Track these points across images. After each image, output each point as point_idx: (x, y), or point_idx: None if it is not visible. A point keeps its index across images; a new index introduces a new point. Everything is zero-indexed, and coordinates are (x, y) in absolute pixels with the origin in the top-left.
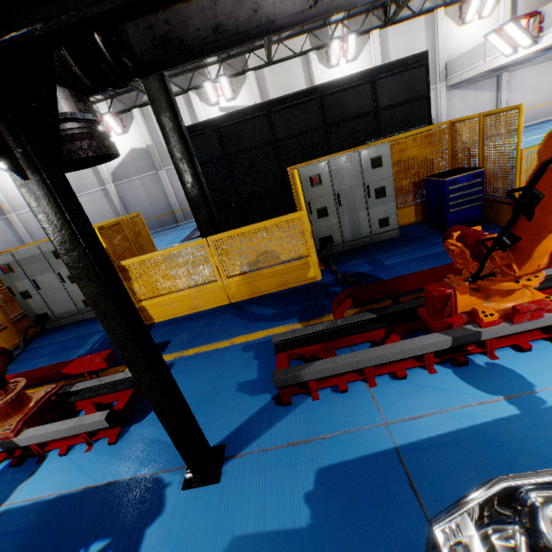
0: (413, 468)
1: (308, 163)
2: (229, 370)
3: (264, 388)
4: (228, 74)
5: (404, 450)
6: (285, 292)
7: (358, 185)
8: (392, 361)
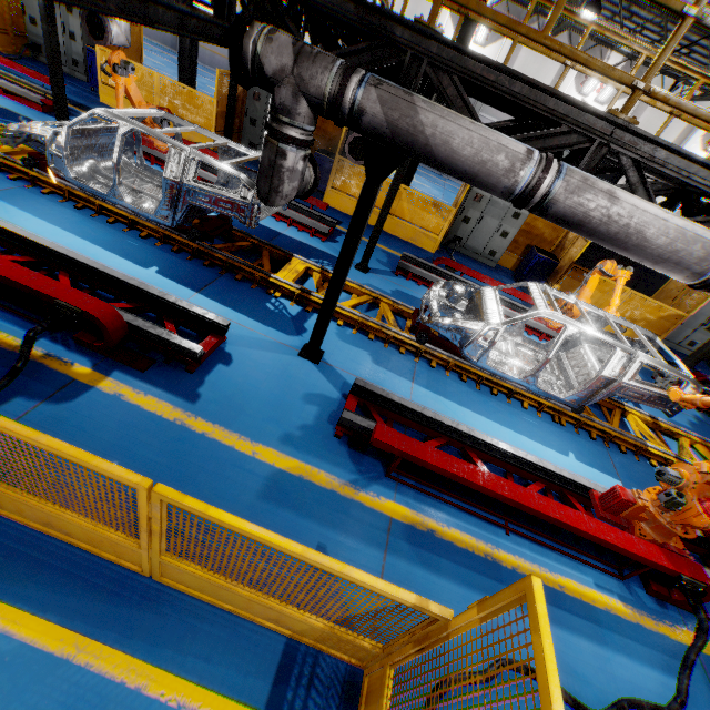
0: None
1: None
2: None
3: None
4: None
5: None
6: None
7: (705, 316)
8: None
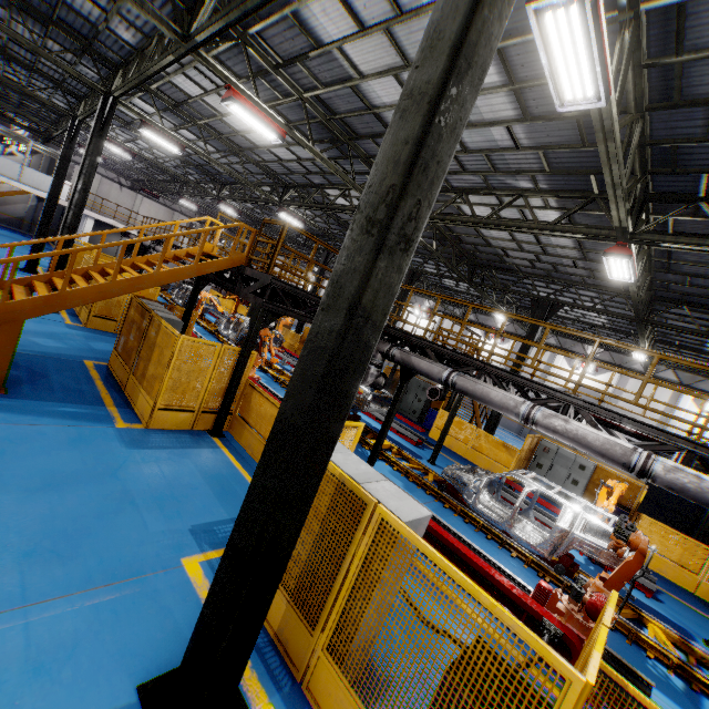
0: None
1: None
2: None
3: None
4: None
5: None
6: None
7: None
8: None
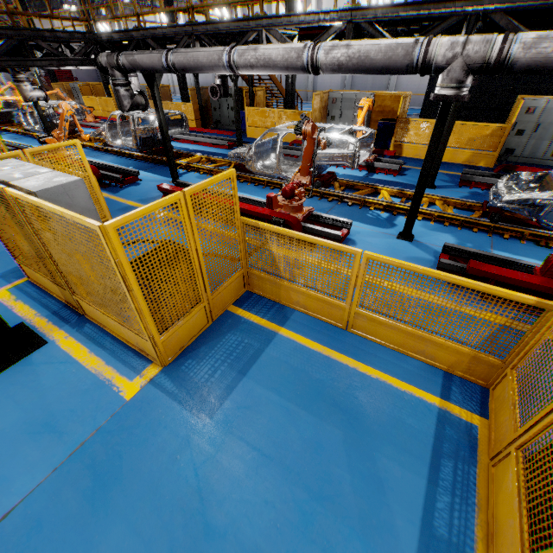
0: None
1: (533, 97)
2: (437, 176)
3: (451, 183)
4: None
5: None
6: (469, 166)
7: None
8: None
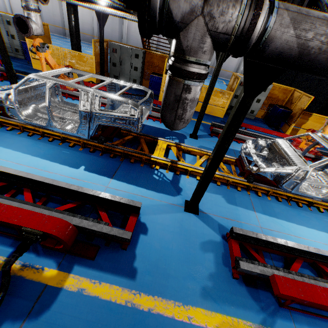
0: None
1: None
2: None
3: None
4: None
5: None
6: None
7: None
8: None
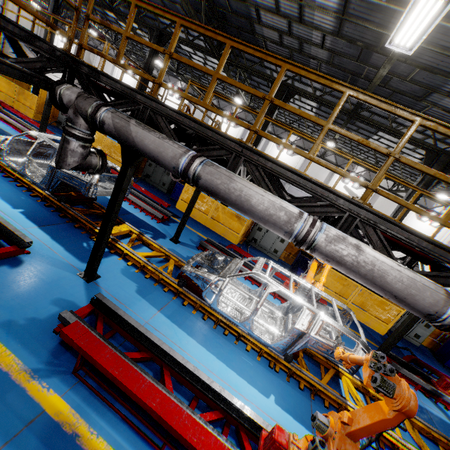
0: (431, 416)
1: None
2: None
3: None
4: (365, 177)
5: (428, 411)
6: (368, 327)
7: None
8: (427, 390)
